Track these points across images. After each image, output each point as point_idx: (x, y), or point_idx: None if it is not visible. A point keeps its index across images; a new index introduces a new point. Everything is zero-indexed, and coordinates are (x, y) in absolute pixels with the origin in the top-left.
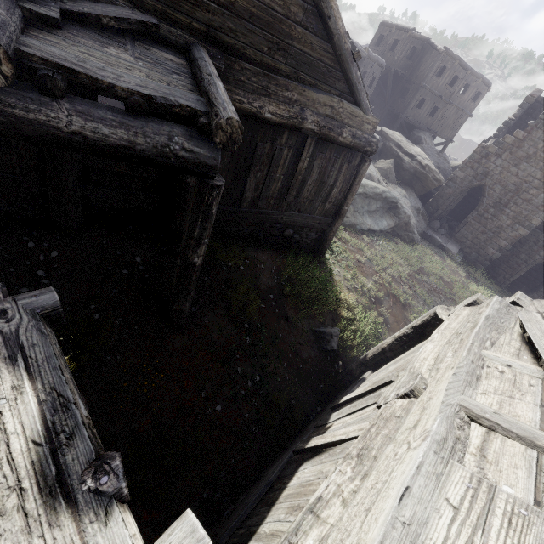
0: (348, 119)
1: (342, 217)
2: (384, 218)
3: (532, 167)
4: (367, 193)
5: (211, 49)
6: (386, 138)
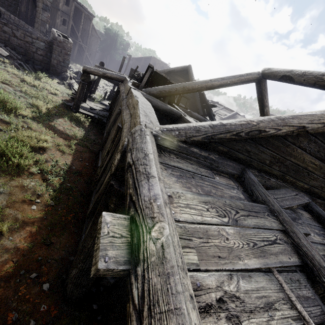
0: None
1: None
2: None
3: None
4: None
5: (307, 196)
6: None
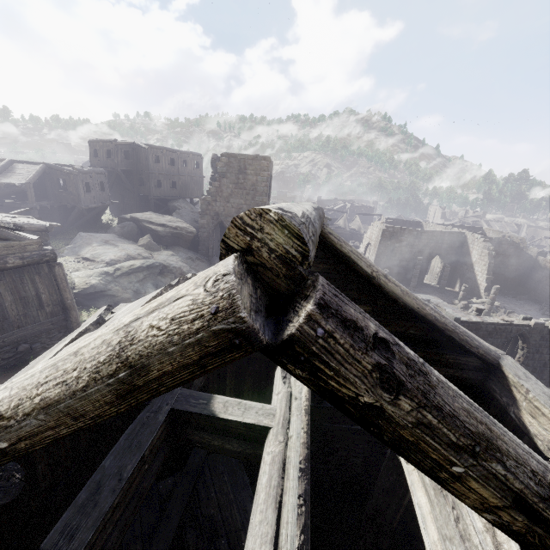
0: (6, 251)
1: (72, 308)
2: (159, 280)
3: (237, 199)
4: (127, 271)
5: None
6: (138, 221)
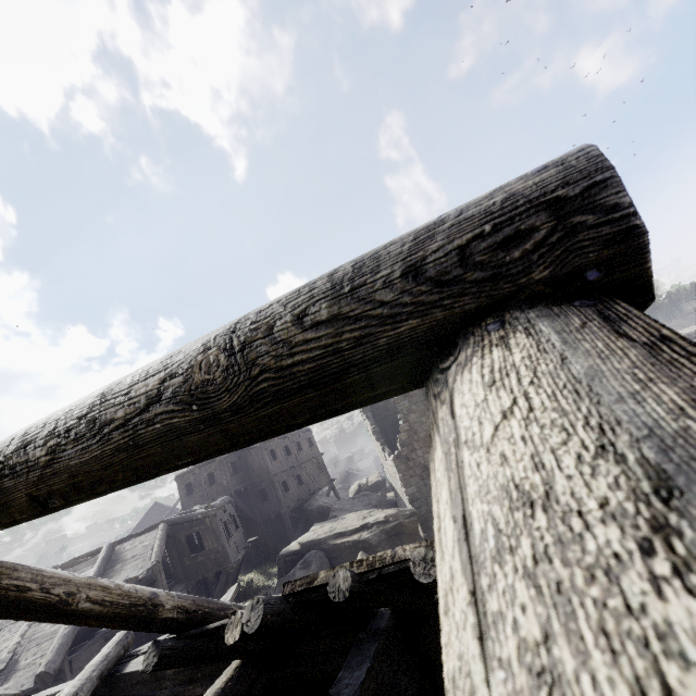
0: None
1: None
2: None
3: None
4: None
5: None
6: (317, 544)
